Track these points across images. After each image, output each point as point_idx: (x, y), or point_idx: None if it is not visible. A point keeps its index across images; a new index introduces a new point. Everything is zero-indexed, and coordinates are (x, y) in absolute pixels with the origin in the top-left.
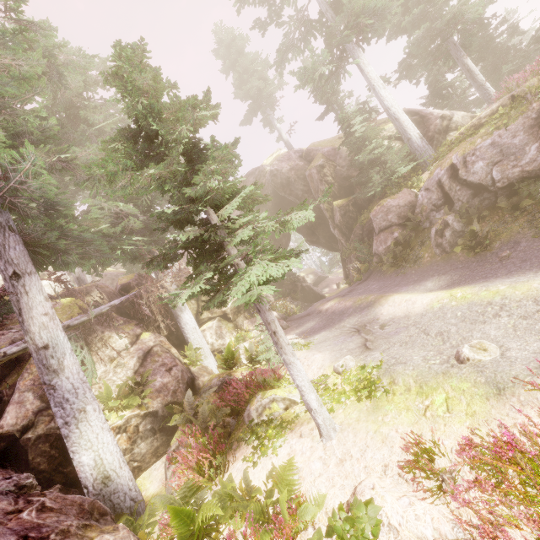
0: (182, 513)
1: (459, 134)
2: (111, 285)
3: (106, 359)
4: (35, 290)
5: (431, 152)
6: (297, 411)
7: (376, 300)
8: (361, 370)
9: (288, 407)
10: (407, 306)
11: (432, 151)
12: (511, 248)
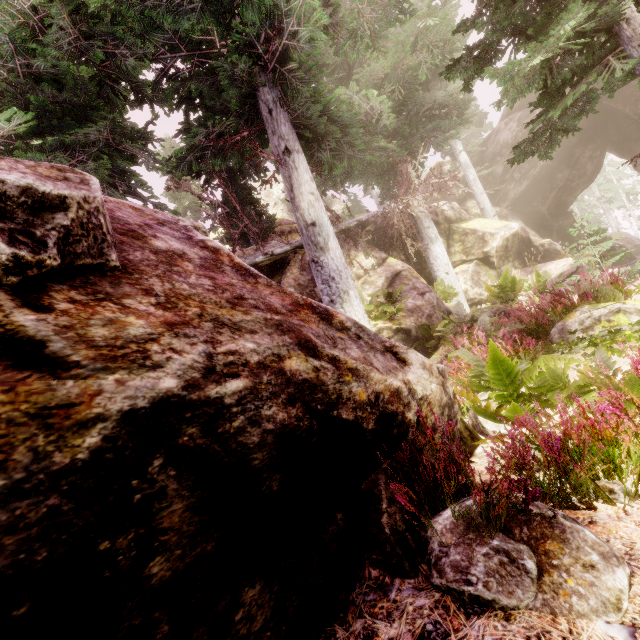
0: (501, 365)
1: None
2: None
3: (353, 276)
4: (302, 169)
5: None
6: None
7: None
8: None
9: None
10: None
11: None
12: None
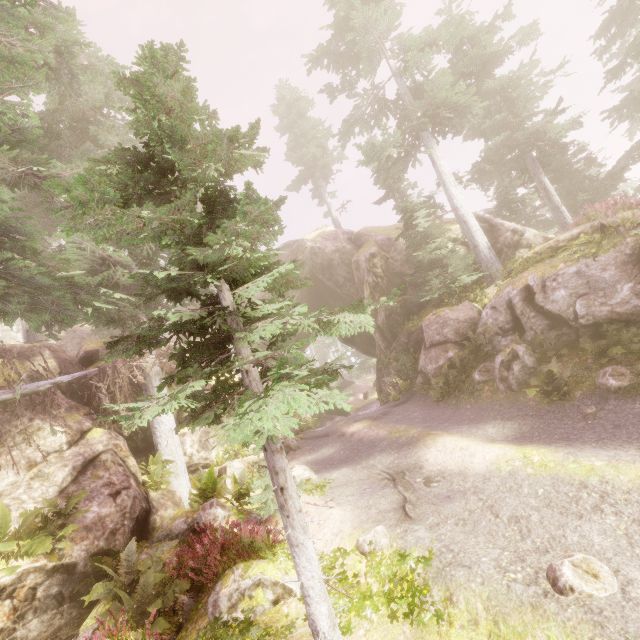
0: None
1: (533, 253)
2: (78, 345)
3: (23, 462)
4: None
5: (498, 265)
6: (292, 611)
7: (420, 438)
8: (399, 559)
9: (280, 599)
10: (463, 458)
11: (499, 265)
12: (597, 404)
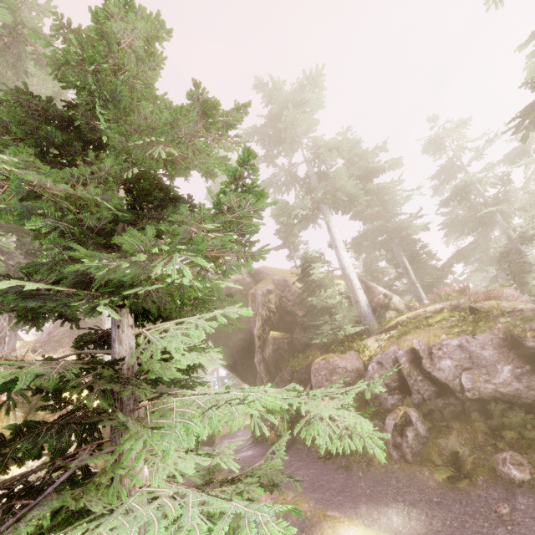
0: None
1: (407, 317)
2: None
3: None
4: None
5: (374, 321)
6: None
7: (316, 521)
8: None
9: None
10: None
11: (375, 321)
12: (506, 499)
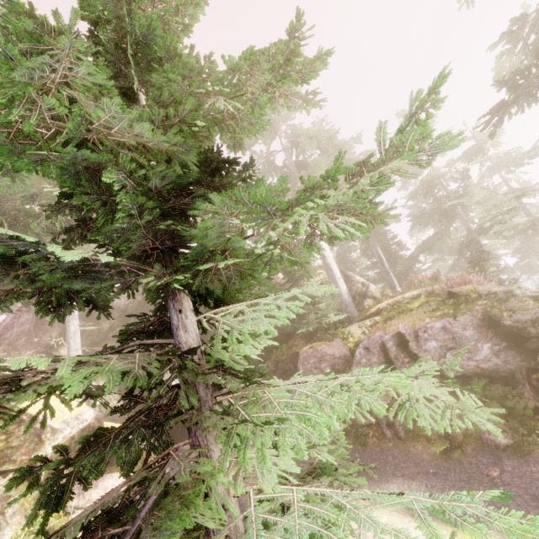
0: None
1: (387, 304)
2: None
3: None
4: None
5: (354, 309)
6: None
7: None
8: None
9: None
10: None
11: (355, 309)
12: (494, 463)
